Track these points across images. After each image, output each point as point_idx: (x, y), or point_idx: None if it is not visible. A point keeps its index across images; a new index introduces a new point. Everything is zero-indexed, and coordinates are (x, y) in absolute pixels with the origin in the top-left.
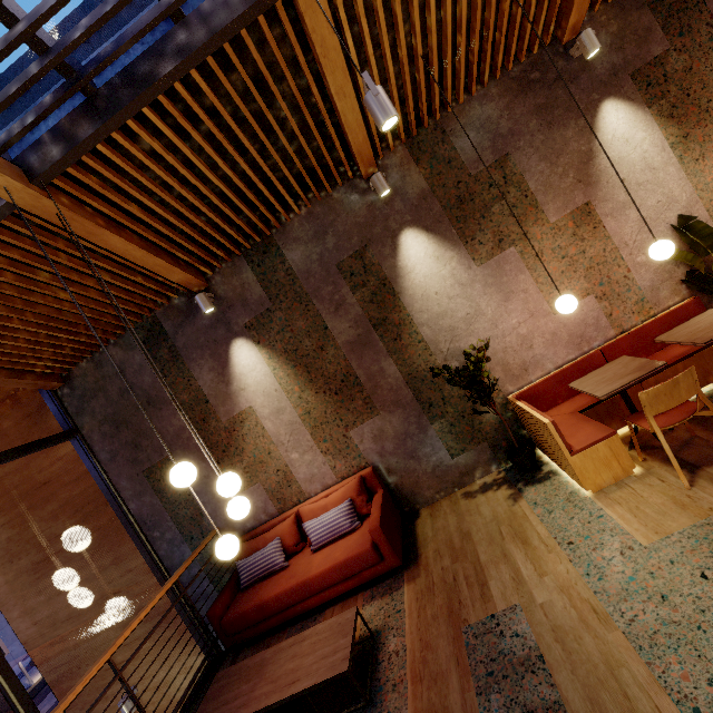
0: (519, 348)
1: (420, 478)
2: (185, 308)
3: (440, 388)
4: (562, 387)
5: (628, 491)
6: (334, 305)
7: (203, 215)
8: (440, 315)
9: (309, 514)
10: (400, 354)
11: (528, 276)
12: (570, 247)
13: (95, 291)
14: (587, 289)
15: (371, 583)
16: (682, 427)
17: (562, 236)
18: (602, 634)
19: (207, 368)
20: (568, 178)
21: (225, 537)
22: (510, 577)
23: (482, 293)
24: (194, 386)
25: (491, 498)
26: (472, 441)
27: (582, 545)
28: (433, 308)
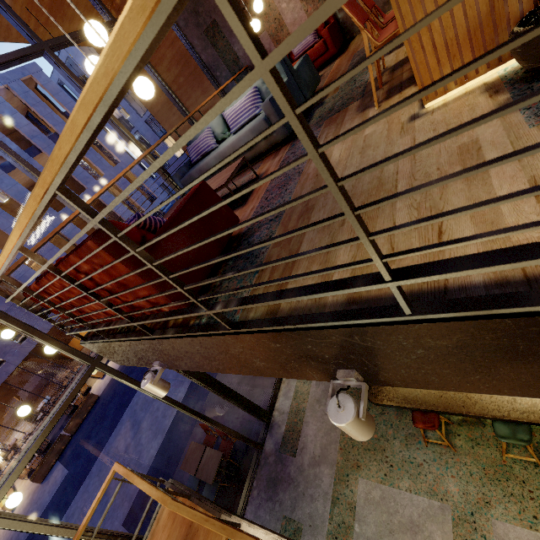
0: None
1: None
2: None
3: None
4: None
5: None
6: None
7: None
8: None
9: None
10: None
11: None
12: None
13: None
14: None
15: (322, 68)
16: None
17: None
18: None
19: None
20: None
21: (254, 19)
22: None
23: None
24: None
25: None
26: None
27: None
28: None
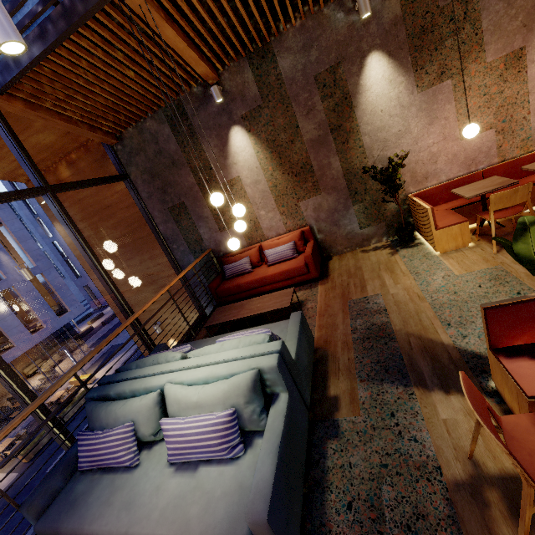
0: (427, 162)
1: (337, 238)
2: (201, 96)
3: (365, 182)
4: (446, 193)
5: (461, 254)
6: (307, 110)
7: (225, 17)
8: (380, 129)
9: (268, 246)
10: (344, 154)
11: (453, 107)
12: (493, 87)
13: (146, 72)
14: (492, 123)
15: (299, 284)
16: (511, 226)
17: (490, 76)
18: (418, 303)
19: (213, 145)
20: (516, 21)
21: (233, 238)
22: (379, 284)
23: (415, 116)
24: (203, 156)
25: (378, 253)
26: (376, 221)
27: (423, 274)
28: (377, 122)
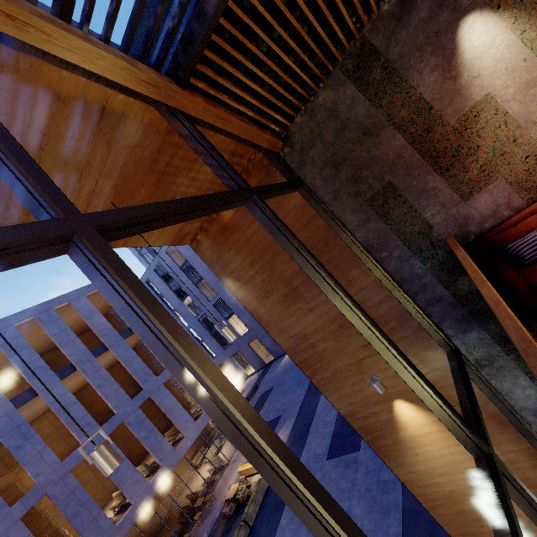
0: None
1: None
2: (396, 9)
3: None
4: None
5: None
6: None
7: None
8: None
9: None
10: None
11: None
12: None
13: None
14: None
15: None
16: None
17: None
18: None
19: (428, 70)
20: None
21: None
22: None
23: None
24: (413, 97)
25: None
26: None
27: None
28: None
